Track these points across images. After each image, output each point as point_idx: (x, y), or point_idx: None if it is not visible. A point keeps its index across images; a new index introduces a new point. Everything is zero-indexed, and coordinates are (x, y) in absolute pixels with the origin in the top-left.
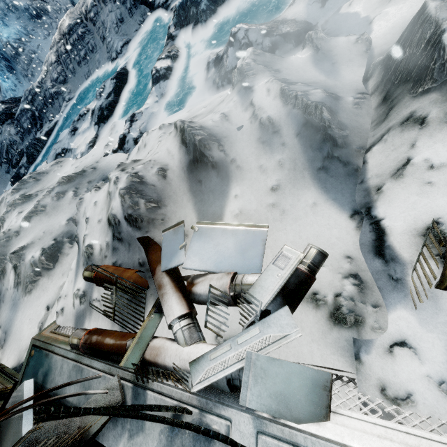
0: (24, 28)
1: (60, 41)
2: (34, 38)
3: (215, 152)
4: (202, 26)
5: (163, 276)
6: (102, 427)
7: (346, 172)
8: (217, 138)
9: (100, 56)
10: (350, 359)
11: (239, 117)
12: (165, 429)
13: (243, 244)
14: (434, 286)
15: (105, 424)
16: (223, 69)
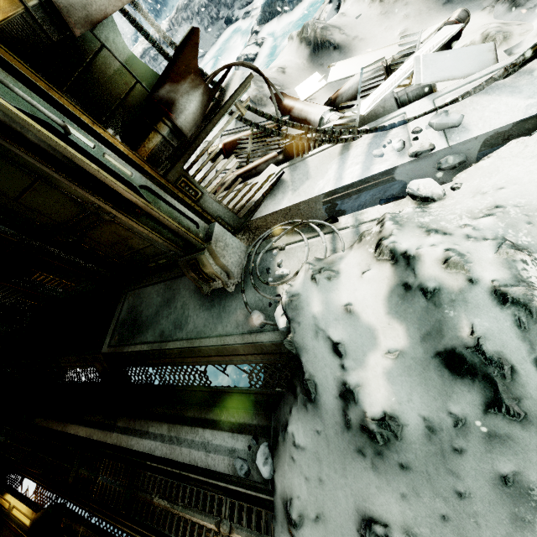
0: None
1: None
2: None
3: (336, 36)
4: (289, 15)
5: (305, 102)
6: (261, 200)
7: None
8: (337, 27)
9: None
10: None
11: (356, 11)
12: (335, 161)
13: (383, 54)
14: None
15: (264, 197)
16: None
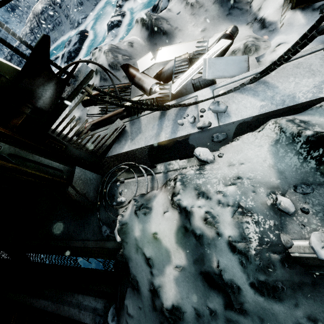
0: (1, 17)
1: (33, 19)
2: (9, 23)
3: (165, 25)
4: None
5: (142, 74)
6: (111, 144)
7: (241, 13)
8: (165, 19)
9: (64, 28)
10: (255, 66)
11: (177, 9)
12: (156, 123)
13: (190, 46)
14: (290, 9)
15: (113, 142)
16: (158, 10)
